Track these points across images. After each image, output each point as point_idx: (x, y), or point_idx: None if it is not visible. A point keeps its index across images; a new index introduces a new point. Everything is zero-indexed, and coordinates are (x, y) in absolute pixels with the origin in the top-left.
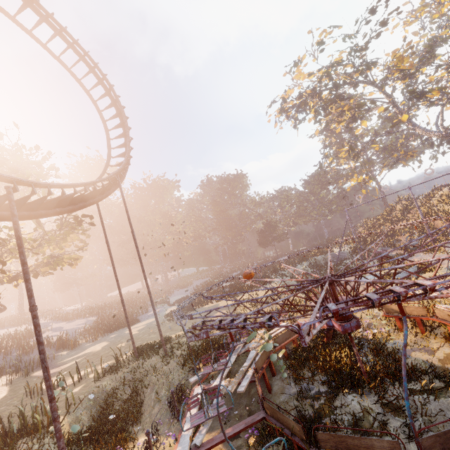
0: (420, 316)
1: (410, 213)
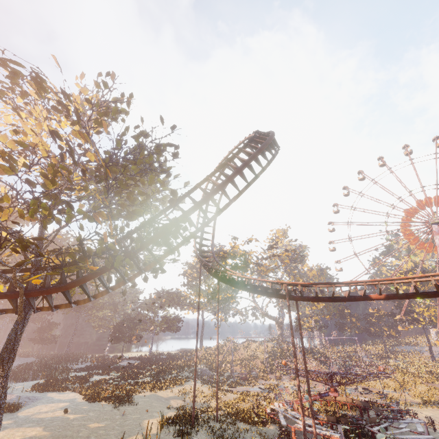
0: (329, 400)
1: (238, 352)
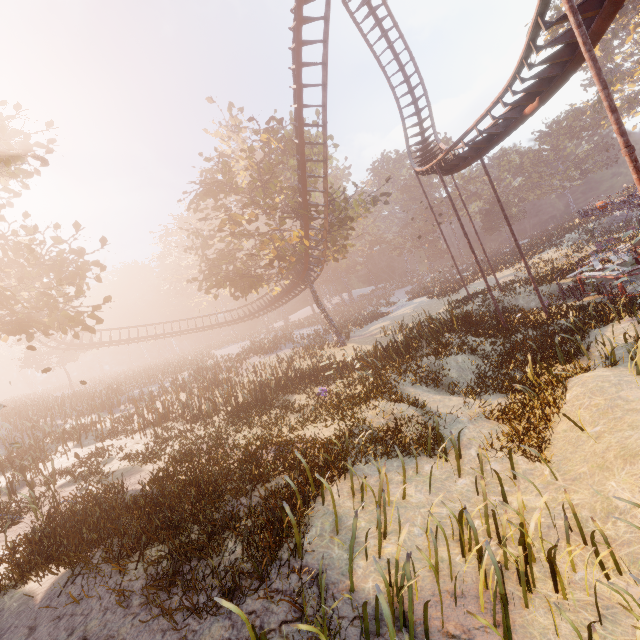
0: None
1: None
